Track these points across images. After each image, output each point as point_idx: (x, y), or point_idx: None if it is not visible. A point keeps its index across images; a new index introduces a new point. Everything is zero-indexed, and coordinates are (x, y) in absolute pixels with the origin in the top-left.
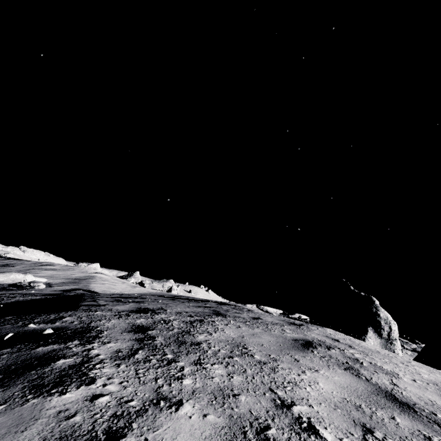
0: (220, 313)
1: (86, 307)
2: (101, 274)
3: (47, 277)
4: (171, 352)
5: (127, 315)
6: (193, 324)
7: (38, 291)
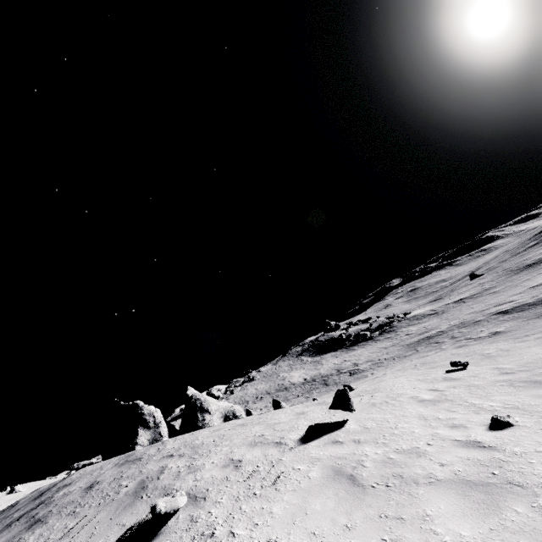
0: None
1: None
2: None
3: None
4: None
5: None
6: None
7: None
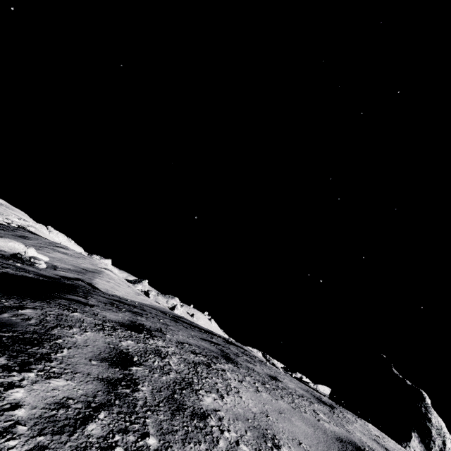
0: (230, 358)
1: (66, 302)
2: (110, 271)
3: (56, 259)
4: (156, 429)
5: (113, 330)
6: (198, 370)
7: (36, 269)
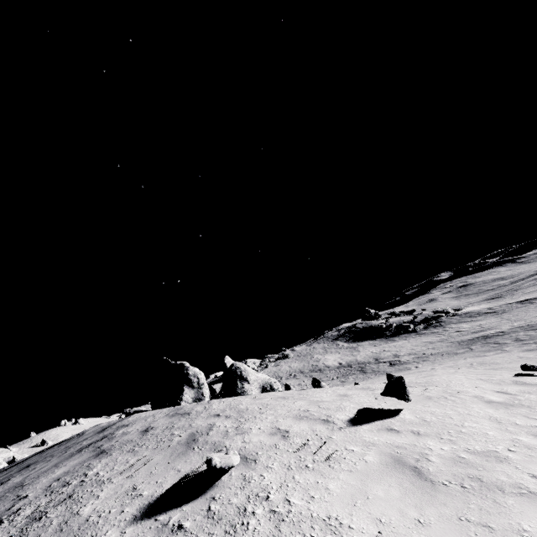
0: (29, 465)
1: None
2: None
3: None
4: None
5: None
6: None
7: None
